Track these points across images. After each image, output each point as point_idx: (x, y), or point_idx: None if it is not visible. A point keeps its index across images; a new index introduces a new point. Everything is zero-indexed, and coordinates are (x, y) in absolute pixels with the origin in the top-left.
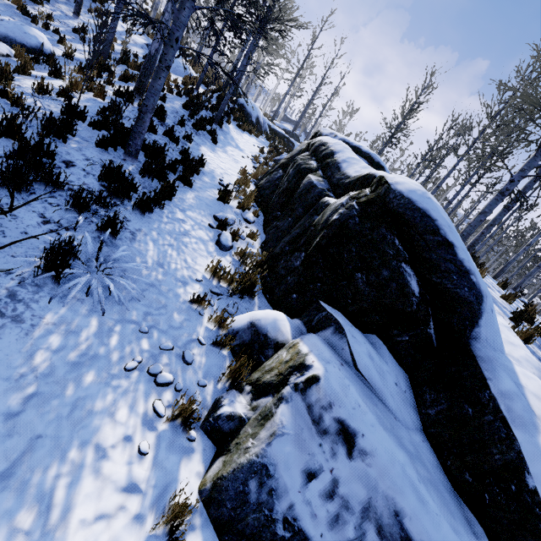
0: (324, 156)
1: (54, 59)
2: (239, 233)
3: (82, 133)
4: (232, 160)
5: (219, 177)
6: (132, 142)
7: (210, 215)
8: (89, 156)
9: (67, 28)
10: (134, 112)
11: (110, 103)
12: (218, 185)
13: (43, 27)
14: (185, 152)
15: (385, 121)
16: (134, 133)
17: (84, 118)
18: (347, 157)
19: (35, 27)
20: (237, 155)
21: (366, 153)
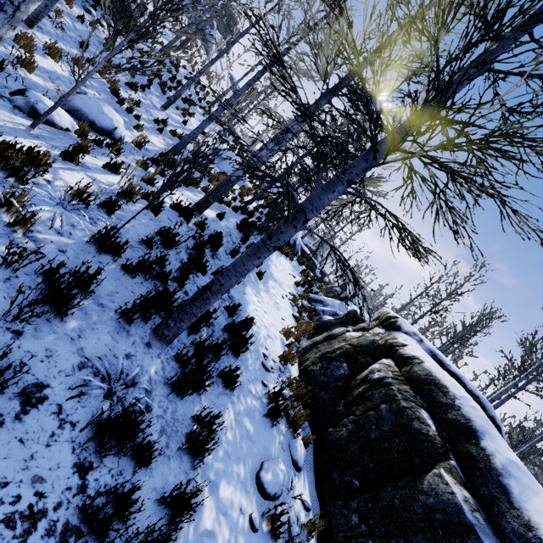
0: (454, 426)
1: (120, 147)
2: (291, 527)
3: (101, 287)
4: (274, 304)
5: (263, 347)
6: (174, 322)
7: (251, 473)
8: (89, 353)
9: (149, 116)
10: (187, 236)
11: (163, 232)
12: (262, 369)
13: (126, 110)
14: (232, 308)
15: (427, 292)
16: (184, 313)
17: (118, 257)
18: (508, 460)
19: (118, 107)
20: (277, 295)
21: (473, 393)
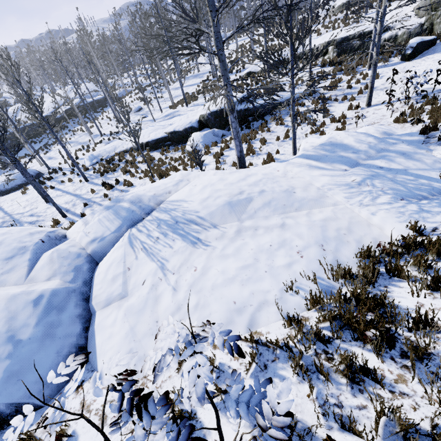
0: None
1: None
2: None
3: None
4: None
5: None
6: None
7: None
8: None
9: None
10: None
11: None
12: None
13: None
14: None
15: None
16: None
17: None
18: None
19: None
20: None
21: None
